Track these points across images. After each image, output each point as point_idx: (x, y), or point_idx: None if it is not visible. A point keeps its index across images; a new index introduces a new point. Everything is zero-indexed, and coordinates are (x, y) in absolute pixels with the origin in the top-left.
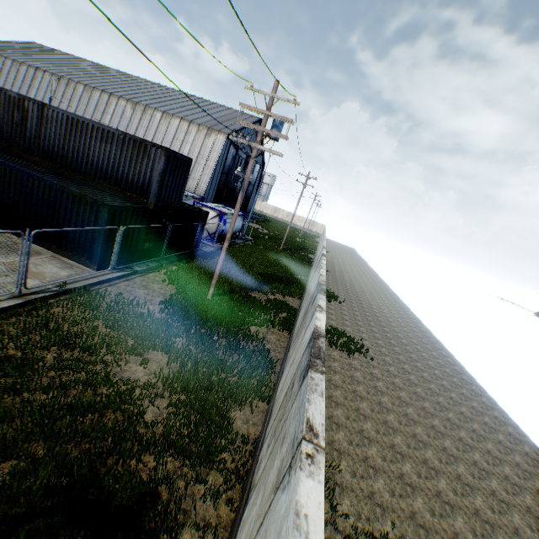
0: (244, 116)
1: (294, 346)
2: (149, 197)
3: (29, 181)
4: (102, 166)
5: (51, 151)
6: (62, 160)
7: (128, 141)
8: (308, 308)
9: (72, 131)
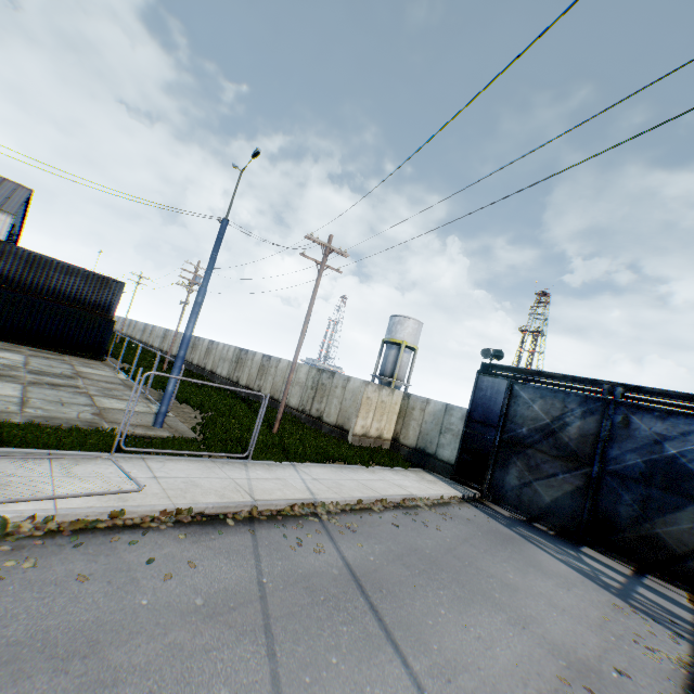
0: (10, 184)
1: (241, 370)
2: (111, 312)
3: (40, 306)
4: (66, 291)
5: (6, 276)
6: (19, 284)
7: (93, 276)
8: (241, 358)
9: (33, 264)
